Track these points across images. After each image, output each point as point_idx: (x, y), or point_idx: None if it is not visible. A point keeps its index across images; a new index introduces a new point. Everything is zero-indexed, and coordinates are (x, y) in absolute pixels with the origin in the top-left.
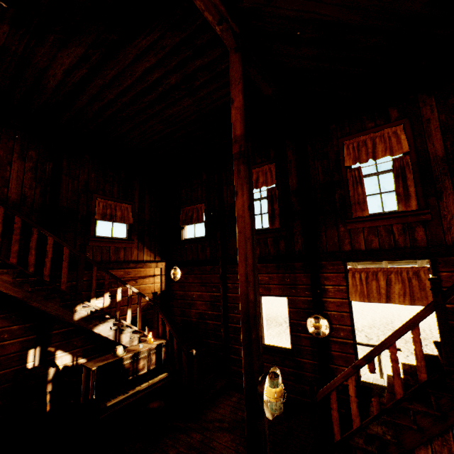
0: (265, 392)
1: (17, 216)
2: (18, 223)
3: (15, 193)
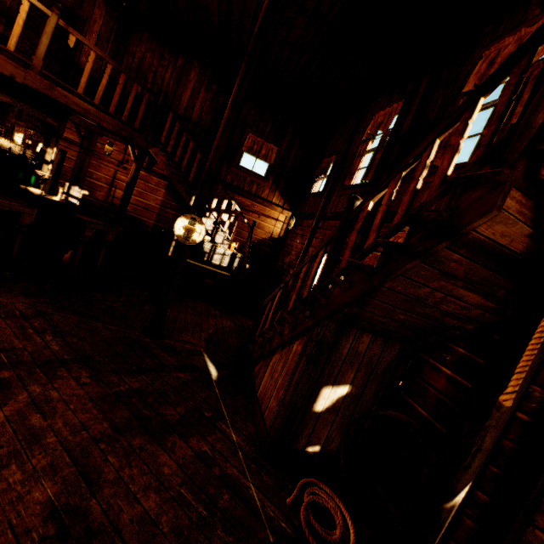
0: (193, 234)
1: (178, 122)
2: (177, 127)
3: (196, 115)
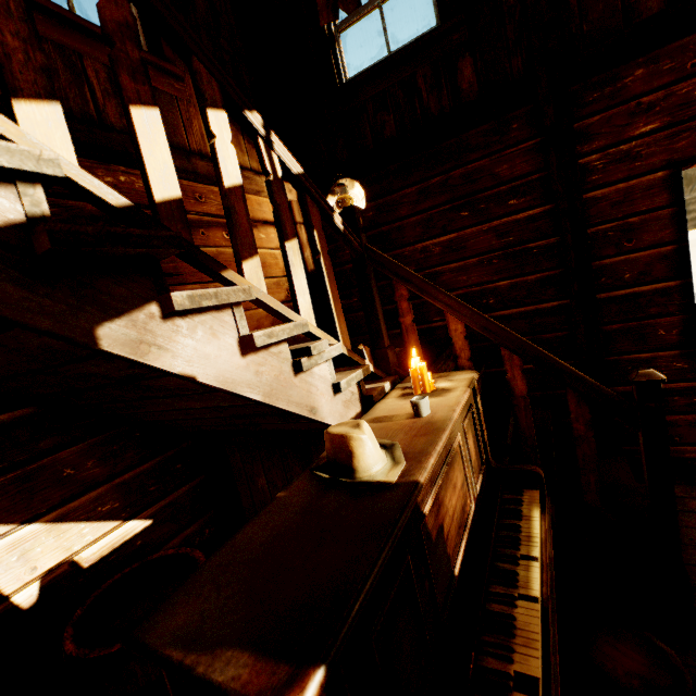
0: None
1: None
2: None
3: None
